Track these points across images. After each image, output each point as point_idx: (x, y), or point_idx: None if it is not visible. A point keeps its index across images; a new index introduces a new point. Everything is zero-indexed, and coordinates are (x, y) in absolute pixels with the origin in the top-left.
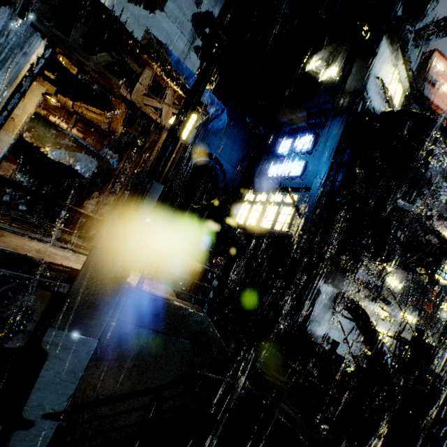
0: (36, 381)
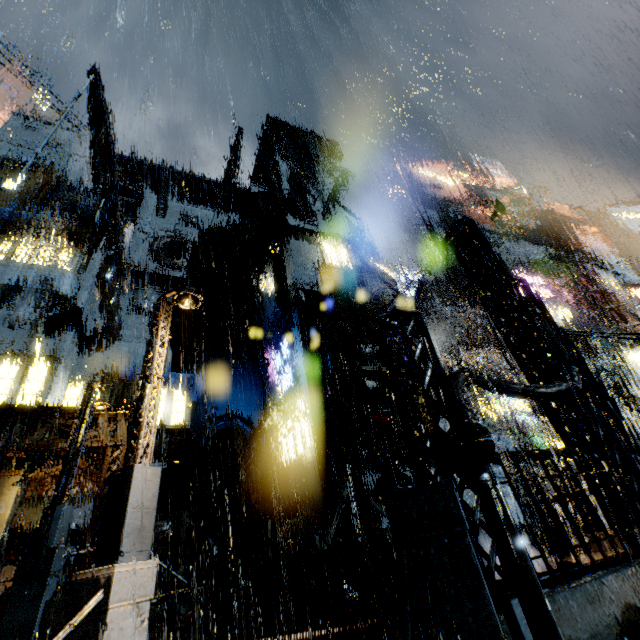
0: None
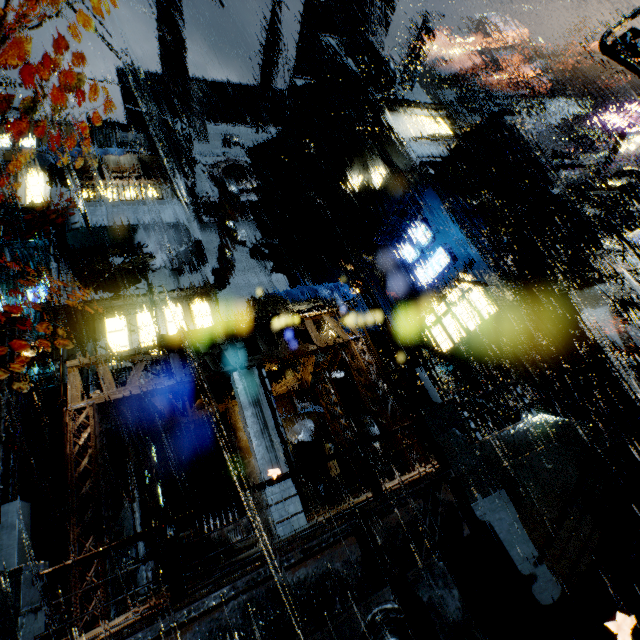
0: (504, 545)
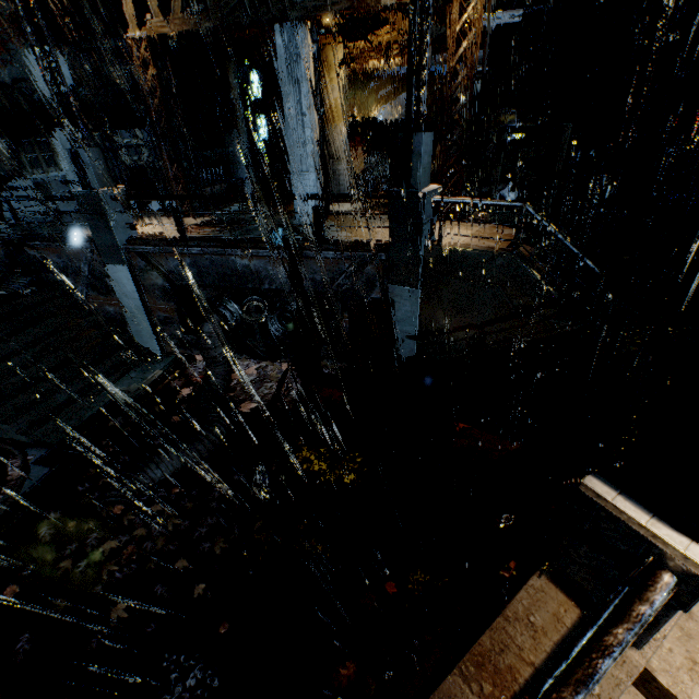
0: (395, 317)
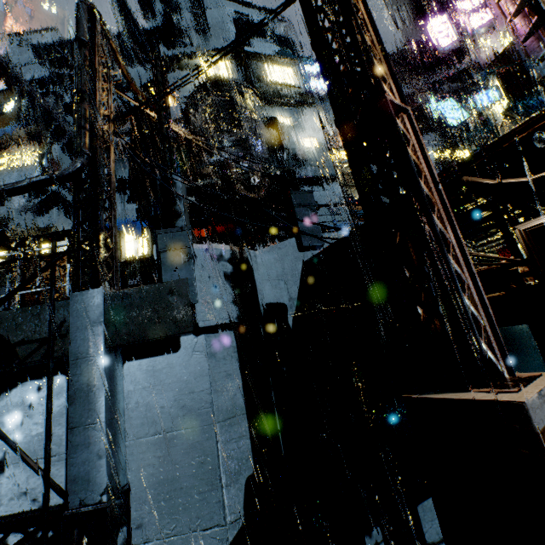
0: None
